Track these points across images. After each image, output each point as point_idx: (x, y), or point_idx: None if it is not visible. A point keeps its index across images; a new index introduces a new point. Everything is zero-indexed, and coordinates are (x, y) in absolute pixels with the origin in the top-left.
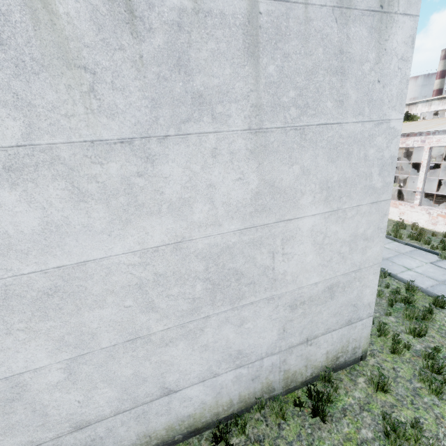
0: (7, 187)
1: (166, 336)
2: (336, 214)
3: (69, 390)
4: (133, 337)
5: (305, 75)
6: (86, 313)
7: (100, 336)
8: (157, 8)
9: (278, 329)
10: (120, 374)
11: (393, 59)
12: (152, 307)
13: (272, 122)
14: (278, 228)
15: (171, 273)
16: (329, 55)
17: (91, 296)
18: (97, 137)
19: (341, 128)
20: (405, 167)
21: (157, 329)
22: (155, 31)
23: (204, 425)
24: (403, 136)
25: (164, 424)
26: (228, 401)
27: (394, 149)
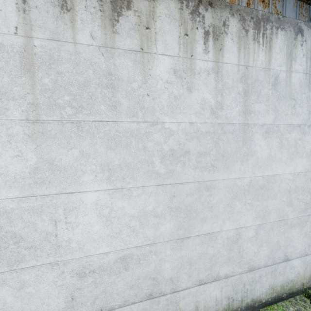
0: (263, 139)
1: (292, 222)
2: None
3: (253, 243)
4: (281, 219)
5: None
6: (269, 201)
7: (271, 215)
8: None
9: None
10: (272, 240)
11: None
12: (291, 204)
13: None
14: None
15: (300, 187)
16: None
17: (273, 192)
18: (291, 123)
19: None
20: None
21: (290, 217)
22: None
23: (296, 291)
24: None
25: (280, 282)
26: (308, 276)
27: None
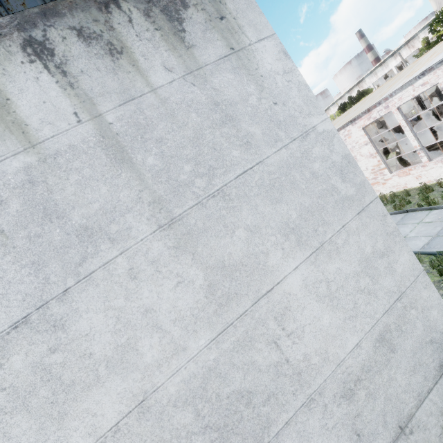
0: None
1: None
2: (323, 251)
3: None
4: None
5: (191, 144)
6: None
7: None
8: (1, 181)
9: (348, 438)
10: None
11: (276, 78)
12: None
13: (183, 206)
14: (261, 308)
15: None
16: (205, 114)
17: None
18: None
19: (264, 166)
20: (389, 135)
21: None
22: (7, 201)
23: None
24: (365, 113)
25: None
26: None
27: (341, 148)
